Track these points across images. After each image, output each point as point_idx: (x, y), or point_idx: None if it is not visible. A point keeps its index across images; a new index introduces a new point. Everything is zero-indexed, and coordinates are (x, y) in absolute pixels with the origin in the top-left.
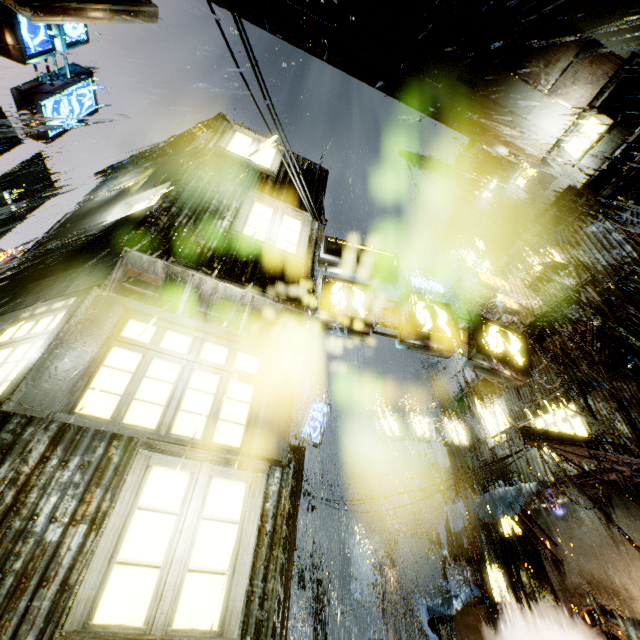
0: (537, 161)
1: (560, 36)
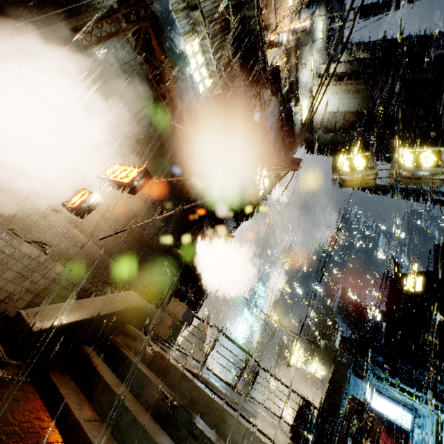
0: (314, 85)
1: (349, 131)
